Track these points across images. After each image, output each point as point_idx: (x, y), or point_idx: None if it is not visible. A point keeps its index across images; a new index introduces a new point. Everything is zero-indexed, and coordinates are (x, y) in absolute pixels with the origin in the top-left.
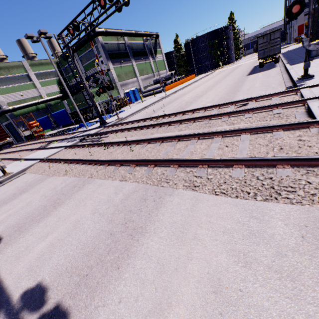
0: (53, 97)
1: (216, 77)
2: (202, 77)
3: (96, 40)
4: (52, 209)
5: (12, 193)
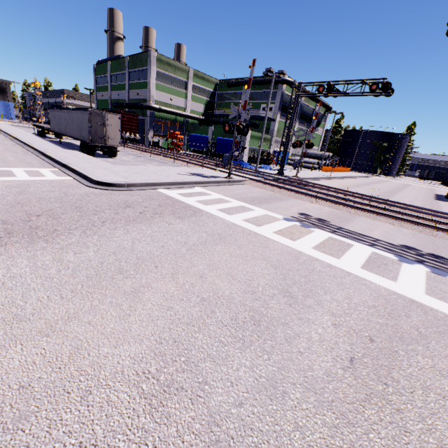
0: (196, 116)
1: (385, 184)
2: (361, 176)
3: (279, 86)
4: (346, 219)
5: (265, 195)
